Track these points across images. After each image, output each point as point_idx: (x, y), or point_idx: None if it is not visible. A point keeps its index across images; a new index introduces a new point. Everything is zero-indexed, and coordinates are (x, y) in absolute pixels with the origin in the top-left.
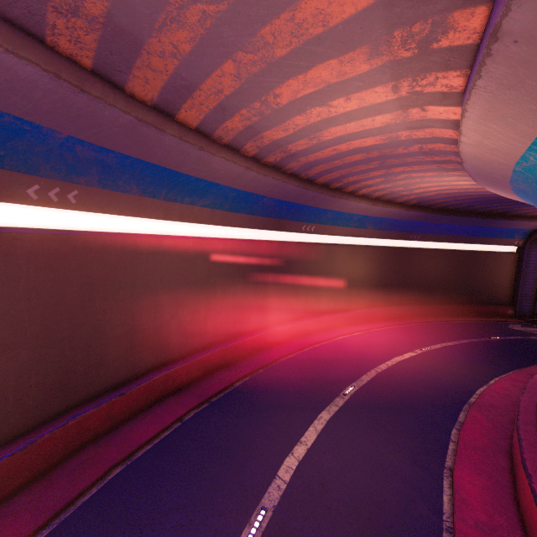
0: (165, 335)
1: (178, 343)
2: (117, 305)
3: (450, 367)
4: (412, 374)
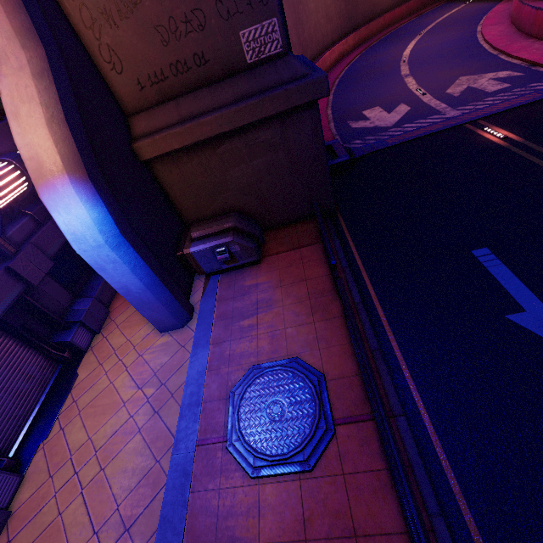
0: (317, 34)
1: (321, 41)
2: (303, 9)
3: (486, 1)
4: (459, 14)
